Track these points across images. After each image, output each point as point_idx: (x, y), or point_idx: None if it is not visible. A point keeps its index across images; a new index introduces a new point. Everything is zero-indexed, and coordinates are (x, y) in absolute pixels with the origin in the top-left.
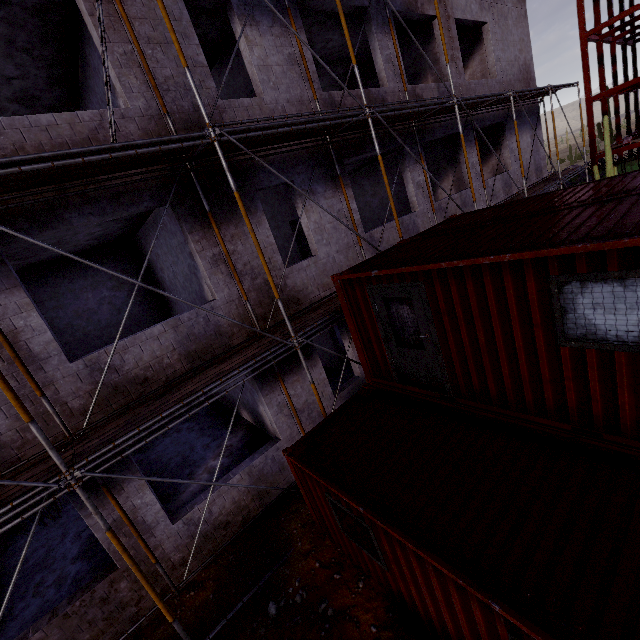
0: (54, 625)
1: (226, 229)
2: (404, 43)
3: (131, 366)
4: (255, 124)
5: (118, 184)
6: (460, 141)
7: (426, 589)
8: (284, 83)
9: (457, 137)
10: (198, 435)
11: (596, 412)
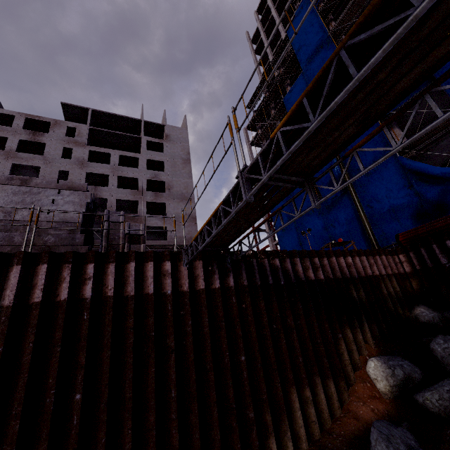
0: None
1: None
2: None
3: None
4: None
5: None
6: None
7: None
8: None
9: None
10: None
11: None
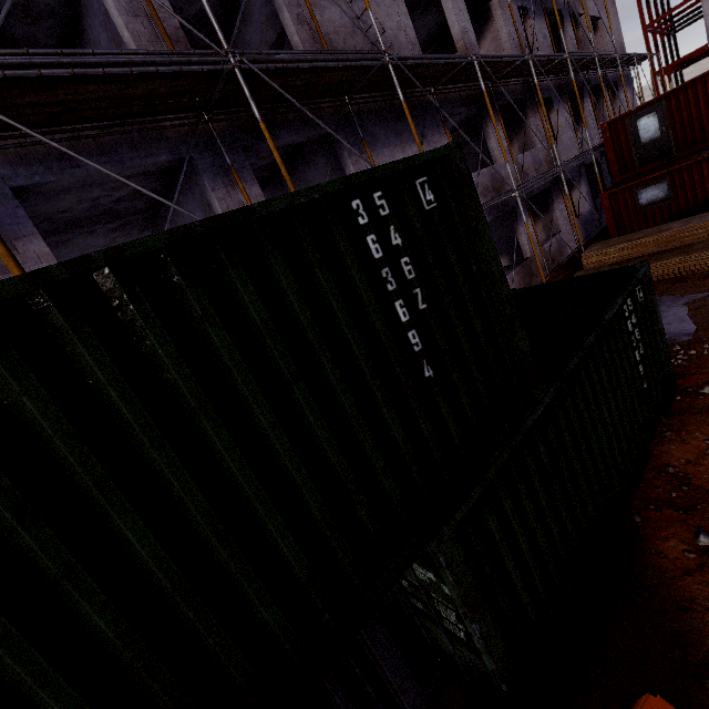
0: (521, 268)
1: (537, 115)
2: (554, 34)
3: (524, 167)
4: (574, 54)
5: (519, 84)
6: (599, 90)
7: (698, 182)
8: (543, 48)
9: (597, 88)
10: None
11: None
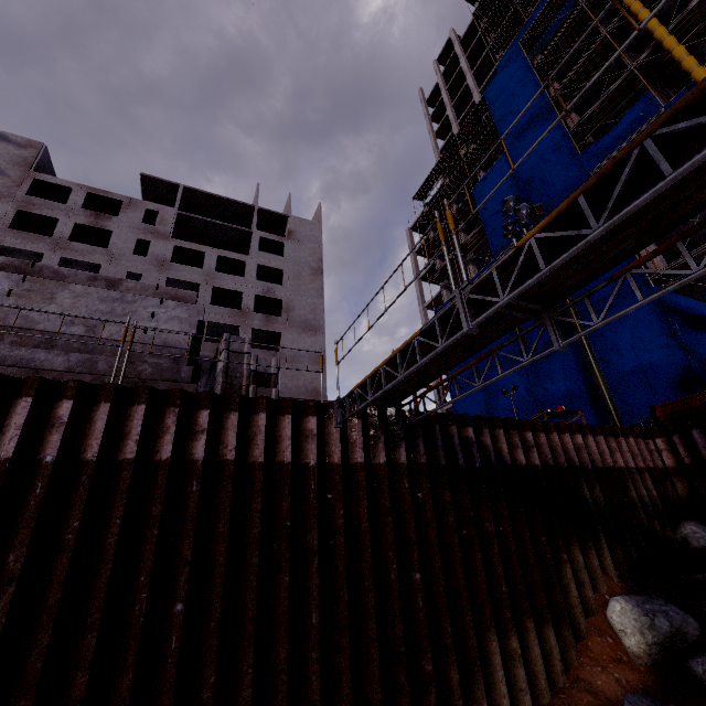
0: None
1: None
2: None
3: None
4: None
5: None
6: None
7: None
8: None
9: None
10: None
11: None
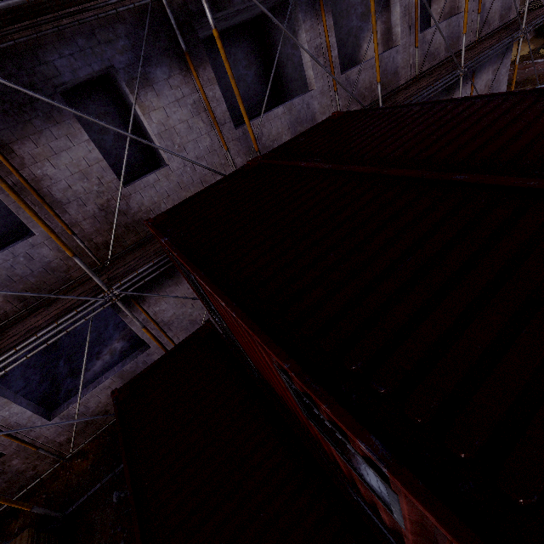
0: None
1: (22, 149)
2: None
3: None
4: None
5: None
6: None
7: None
8: None
9: None
10: (114, 312)
11: (343, 470)
